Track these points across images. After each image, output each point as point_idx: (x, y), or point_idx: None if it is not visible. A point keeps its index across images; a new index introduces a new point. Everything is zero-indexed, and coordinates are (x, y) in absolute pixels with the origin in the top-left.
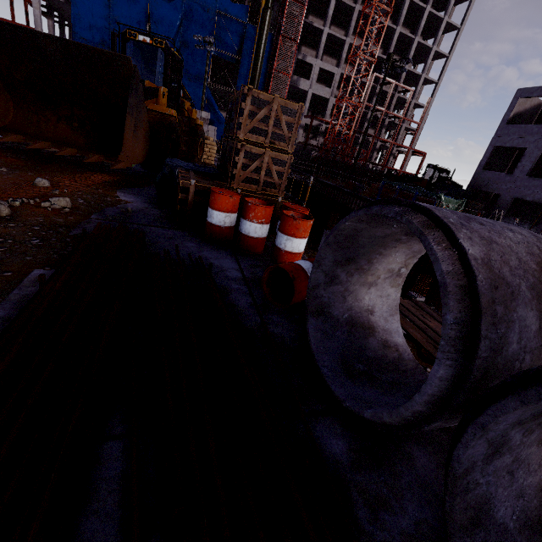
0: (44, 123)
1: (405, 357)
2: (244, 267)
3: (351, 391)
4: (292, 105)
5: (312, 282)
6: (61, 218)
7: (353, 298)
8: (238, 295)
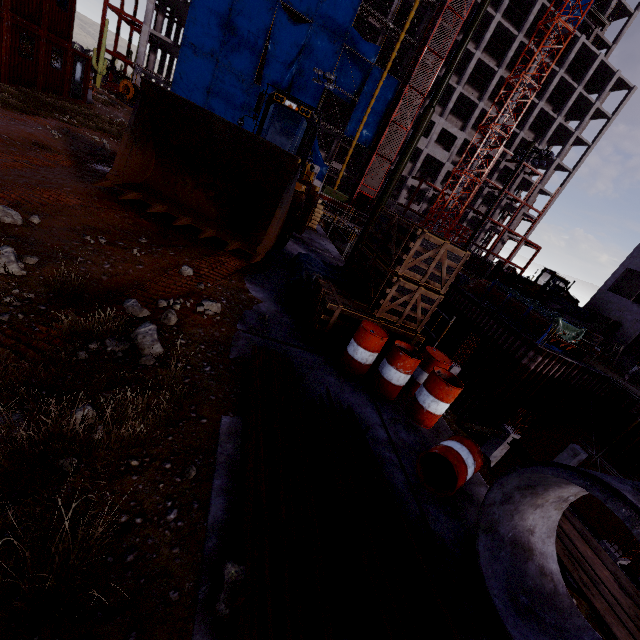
0: (181, 186)
1: (560, 590)
2: (386, 421)
3: (525, 637)
4: (459, 252)
5: (490, 500)
6: (216, 331)
7: (519, 517)
8: (392, 468)
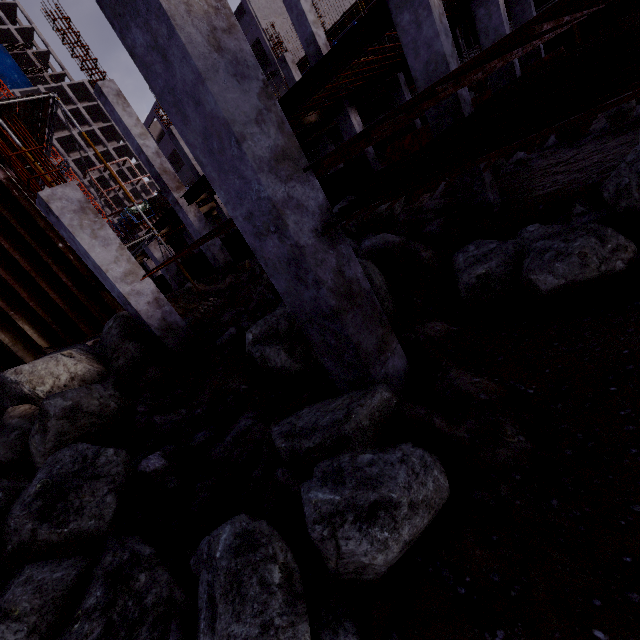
0: None
1: None
2: None
3: None
4: None
5: None
6: None
7: None
8: None
